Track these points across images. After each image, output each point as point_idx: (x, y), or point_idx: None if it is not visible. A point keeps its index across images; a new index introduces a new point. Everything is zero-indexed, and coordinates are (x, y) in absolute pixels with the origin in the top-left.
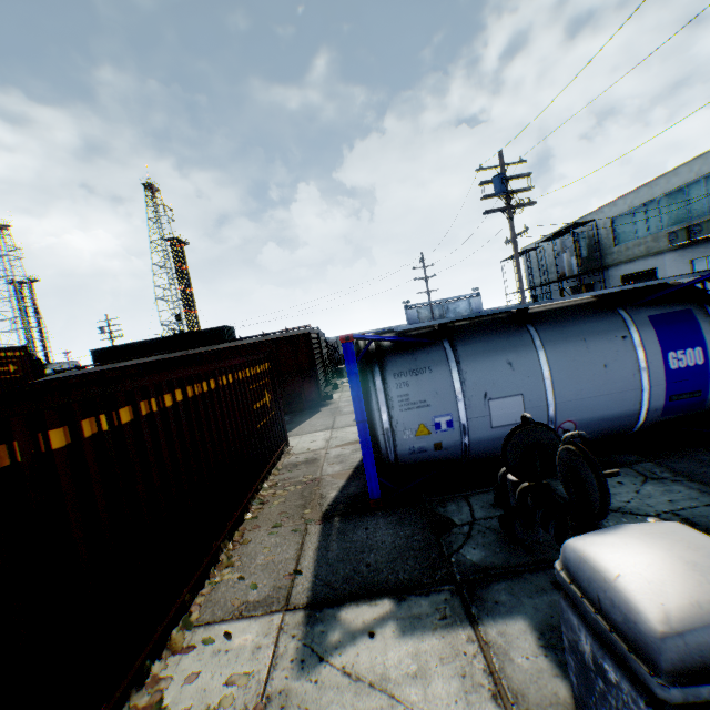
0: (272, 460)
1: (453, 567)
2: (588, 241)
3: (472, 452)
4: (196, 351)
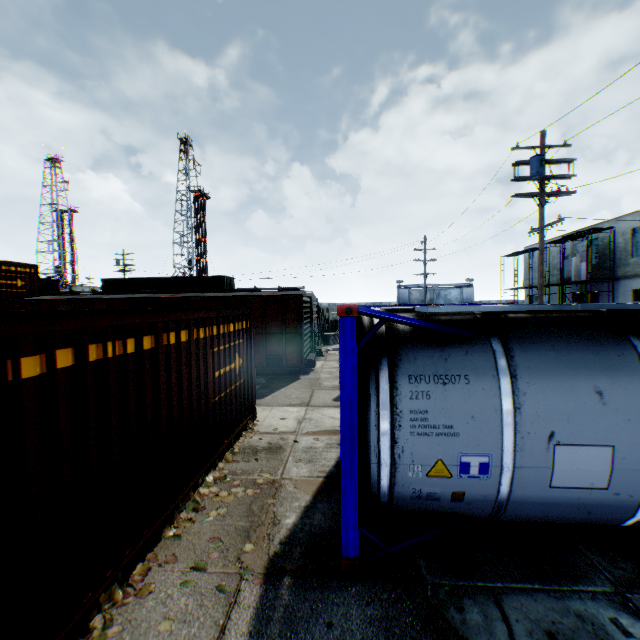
0: (228, 440)
1: None
2: (601, 248)
3: (506, 512)
4: (185, 294)
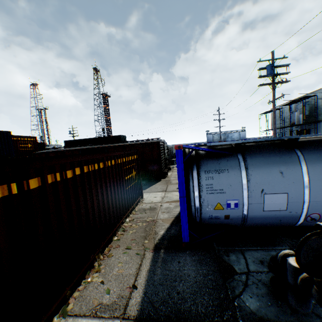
0: (133, 206)
1: (236, 310)
2: (310, 106)
3: (247, 222)
4: (105, 145)
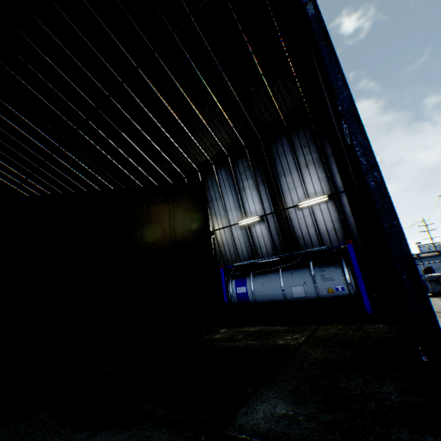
0: None
1: None
2: None
3: None
4: None
